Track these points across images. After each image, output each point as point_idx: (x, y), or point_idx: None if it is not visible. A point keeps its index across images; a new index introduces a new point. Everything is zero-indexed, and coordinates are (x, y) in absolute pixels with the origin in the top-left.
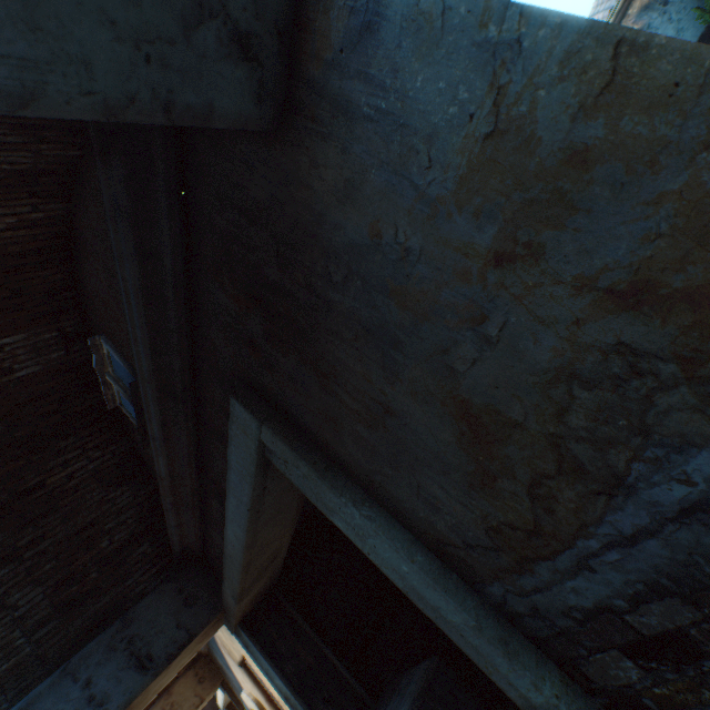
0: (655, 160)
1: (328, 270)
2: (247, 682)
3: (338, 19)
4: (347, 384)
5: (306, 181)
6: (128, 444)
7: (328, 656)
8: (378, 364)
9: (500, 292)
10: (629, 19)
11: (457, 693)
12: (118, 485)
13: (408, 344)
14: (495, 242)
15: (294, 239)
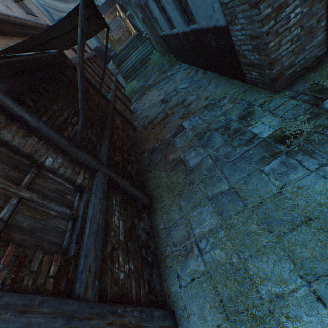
0: None
1: None
2: (121, 13)
3: None
4: None
5: None
6: None
7: None
8: None
9: None
10: None
11: None
12: None
13: None
14: None
15: None
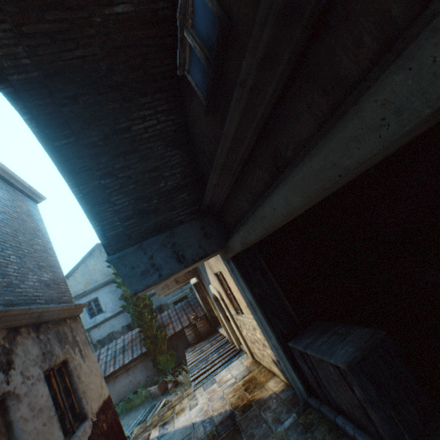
0: None
1: None
2: (216, 283)
3: None
4: None
5: None
6: (182, 118)
7: (280, 293)
8: None
9: None
10: None
11: (394, 358)
12: (172, 148)
13: None
14: None
15: None
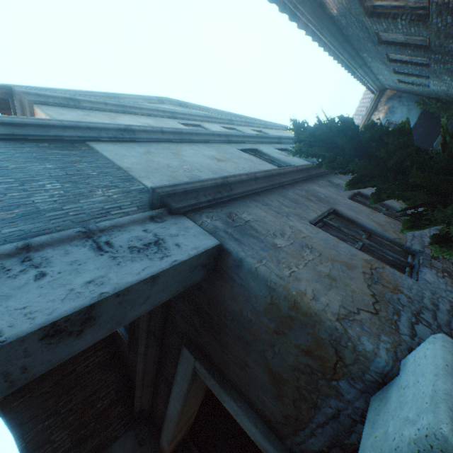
0: (306, 325)
1: (226, 314)
2: None
3: (231, 260)
4: (231, 351)
5: (219, 288)
6: (115, 346)
7: None
8: (243, 348)
9: (277, 340)
10: (382, 103)
11: None
12: (108, 370)
13: (252, 345)
14: (274, 327)
15: (214, 301)
